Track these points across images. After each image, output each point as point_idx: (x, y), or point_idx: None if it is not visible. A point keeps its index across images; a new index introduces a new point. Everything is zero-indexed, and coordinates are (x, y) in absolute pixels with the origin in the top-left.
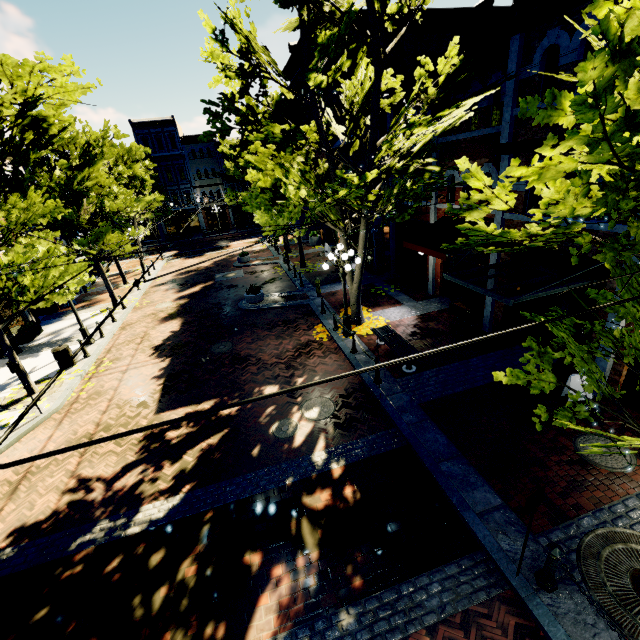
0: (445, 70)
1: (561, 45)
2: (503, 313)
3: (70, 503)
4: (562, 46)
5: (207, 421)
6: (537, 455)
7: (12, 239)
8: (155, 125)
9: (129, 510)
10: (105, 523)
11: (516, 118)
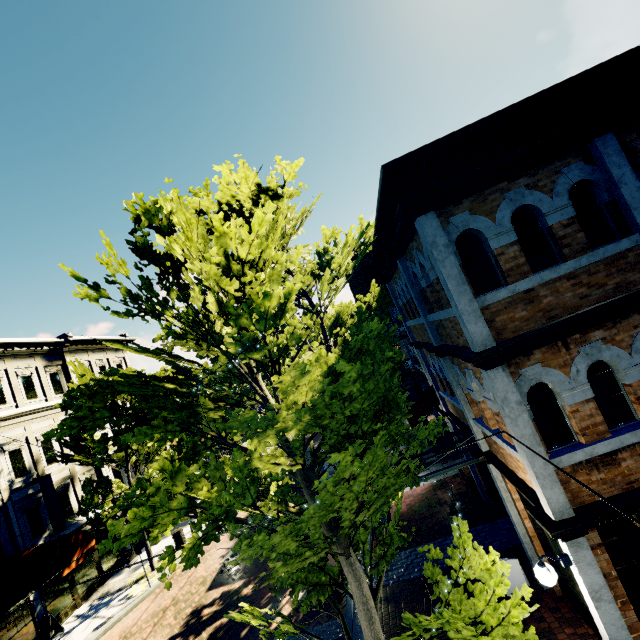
0: (371, 300)
1: (399, 292)
2: (483, 480)
3: None
4: (400, 293)
5: (230, 600)
6: None
7: (153, 458)
8: None
9: None
10: None
11: (410, 327)
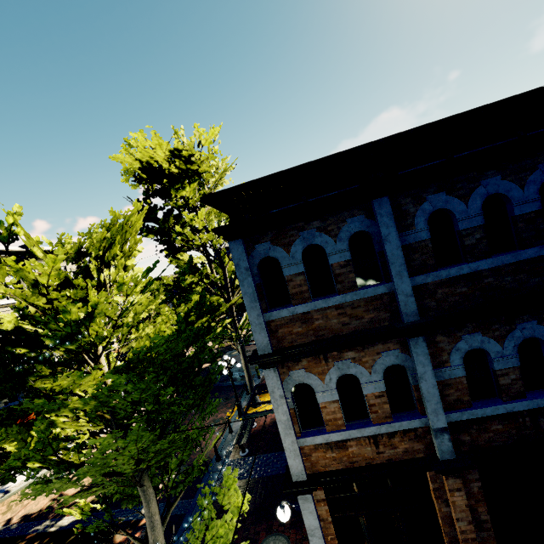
0: None
1: None
2: None
3: (48, 506)
4: None
5: None
6: (237, 542)
7: None
8: (226, 249)
9: (60, 517)
10: (48, 522)
11: None
